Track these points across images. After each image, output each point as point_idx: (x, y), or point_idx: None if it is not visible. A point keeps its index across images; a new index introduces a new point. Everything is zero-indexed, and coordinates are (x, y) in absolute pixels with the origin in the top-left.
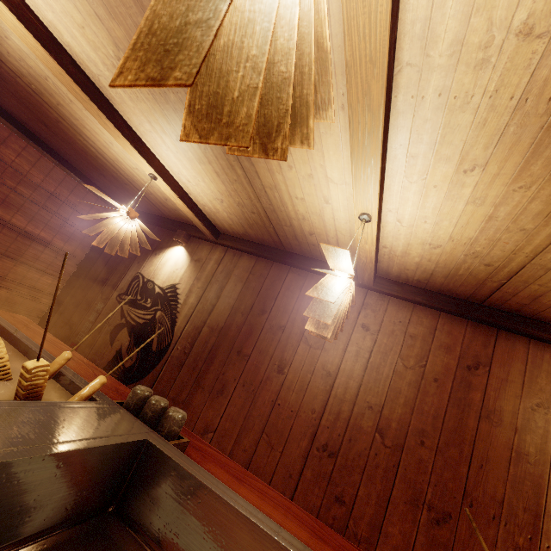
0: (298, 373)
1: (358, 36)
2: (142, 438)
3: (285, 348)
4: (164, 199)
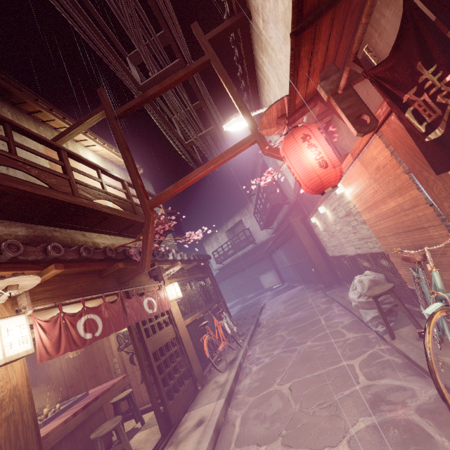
0: (54, 375)
1: None
2: None
3: (47, 372)
4: None
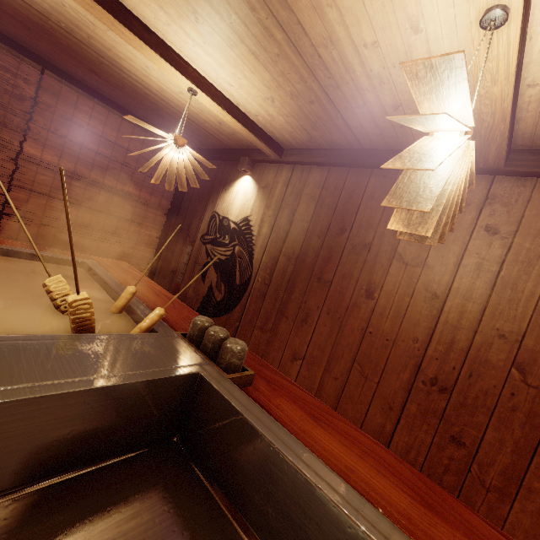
0: (392, 297)
1: None
2: (193, 372)
3: (373, 269)
4: (218, 124)
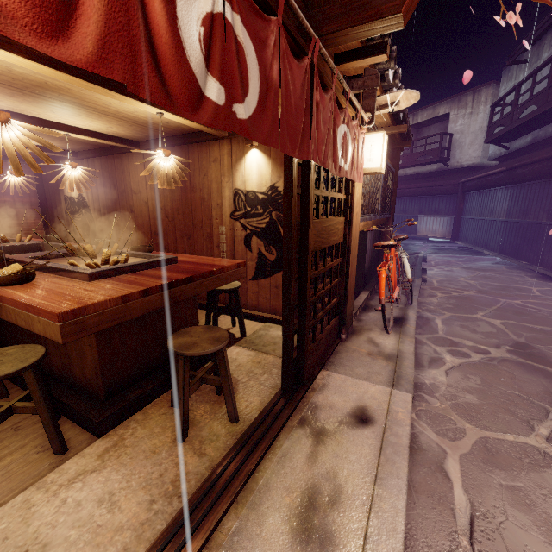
0: (137, 209)
1: None
2: (41, 243)
3: (129, 200)
4: None
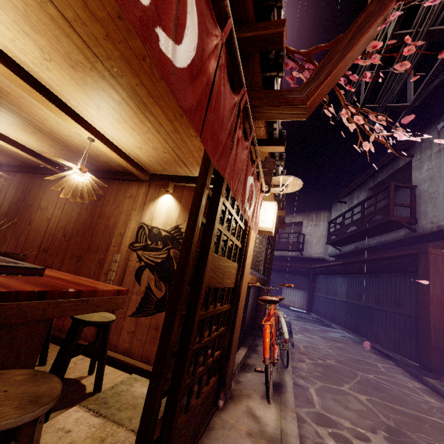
0: (36, 223)
1: None
2: None
3: (32, 214)
4: None
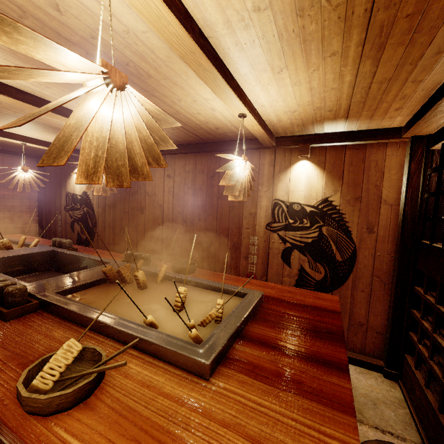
0: (149, 211)
1: (3, 99)
2: (51, 250)
3: (141, 201)
4: None
